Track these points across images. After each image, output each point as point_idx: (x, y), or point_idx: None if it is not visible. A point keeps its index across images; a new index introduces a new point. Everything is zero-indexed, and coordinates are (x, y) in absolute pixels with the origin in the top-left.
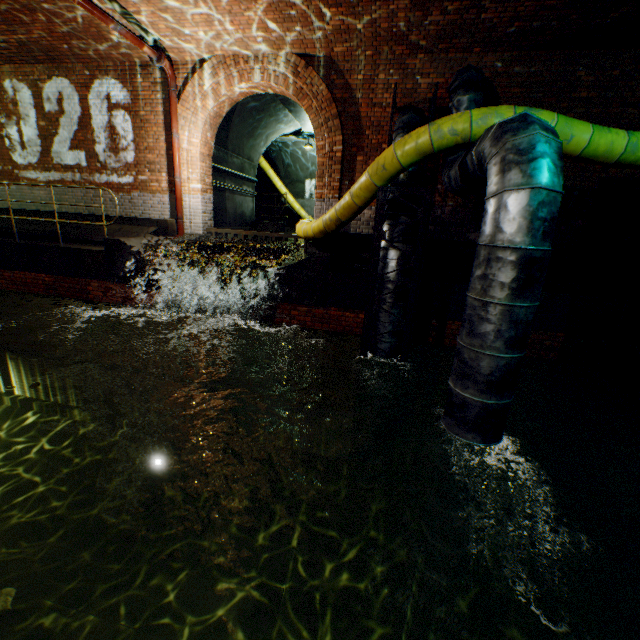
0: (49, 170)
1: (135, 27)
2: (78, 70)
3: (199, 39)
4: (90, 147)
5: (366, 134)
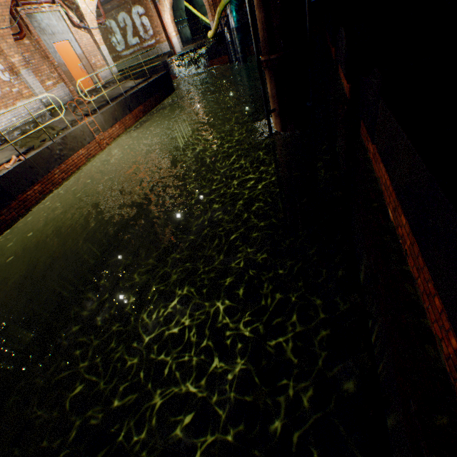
0: (129, 49)
1: None
2: (126, 7)
3: None
4: (138, 35)
5: None
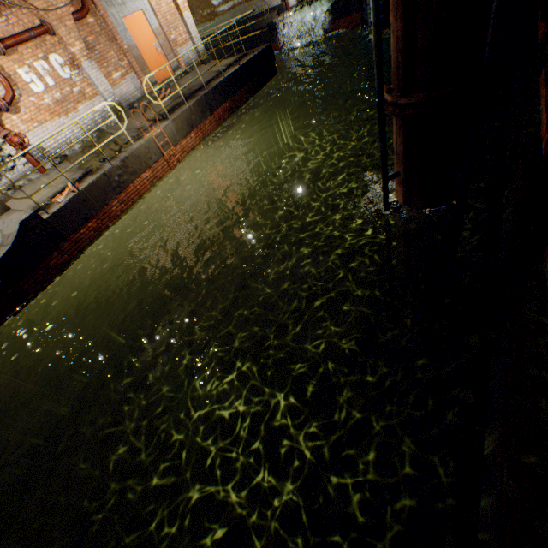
0: (228, 3)
1: None
2: None
3: None
4: None
5: None
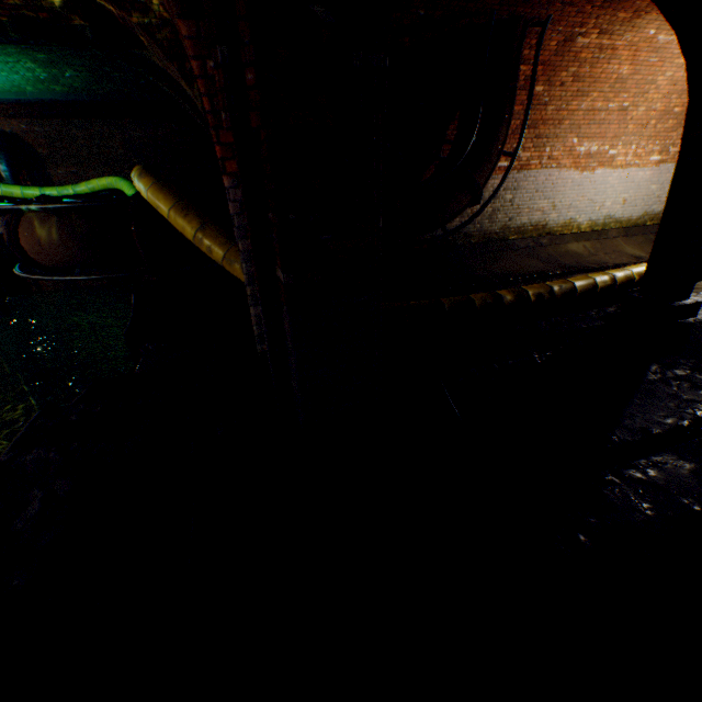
0: None
1: None
2: None
3: None
4: None
5: None
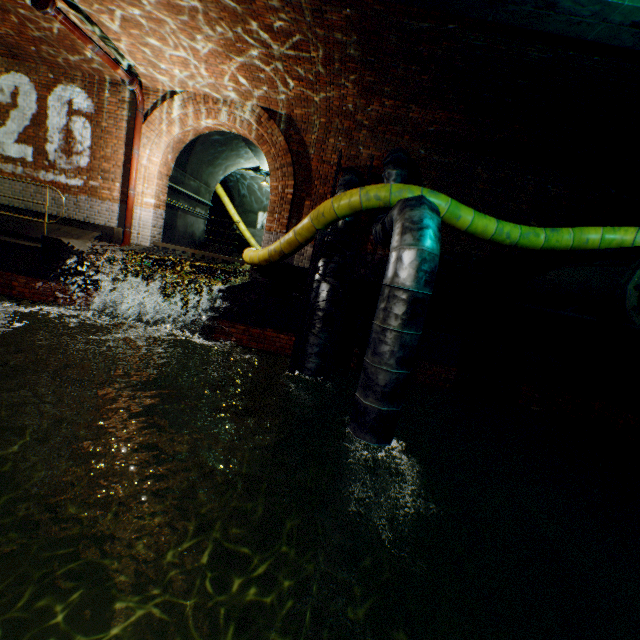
0: None
1: (112, 51)
2: (42, 71)
3: (174, 75)
4: (40, 144)
5: (315, 184)
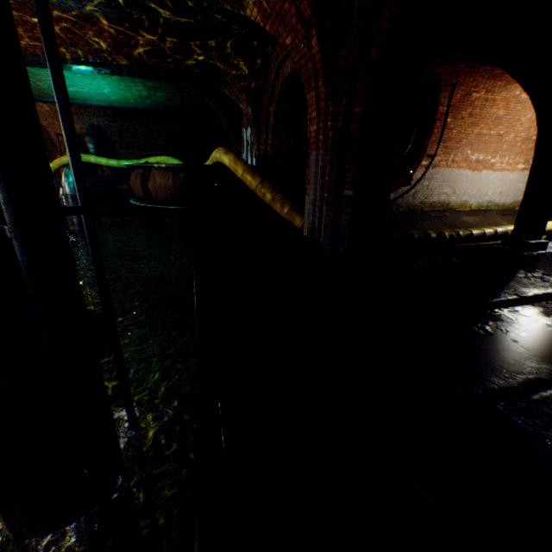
0: None
1: None
2: None
3: None
4: None
5: (59, 146)
